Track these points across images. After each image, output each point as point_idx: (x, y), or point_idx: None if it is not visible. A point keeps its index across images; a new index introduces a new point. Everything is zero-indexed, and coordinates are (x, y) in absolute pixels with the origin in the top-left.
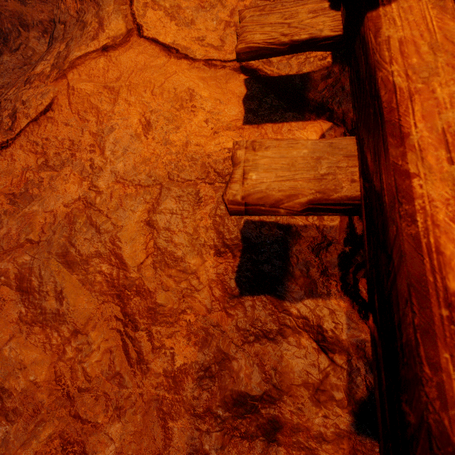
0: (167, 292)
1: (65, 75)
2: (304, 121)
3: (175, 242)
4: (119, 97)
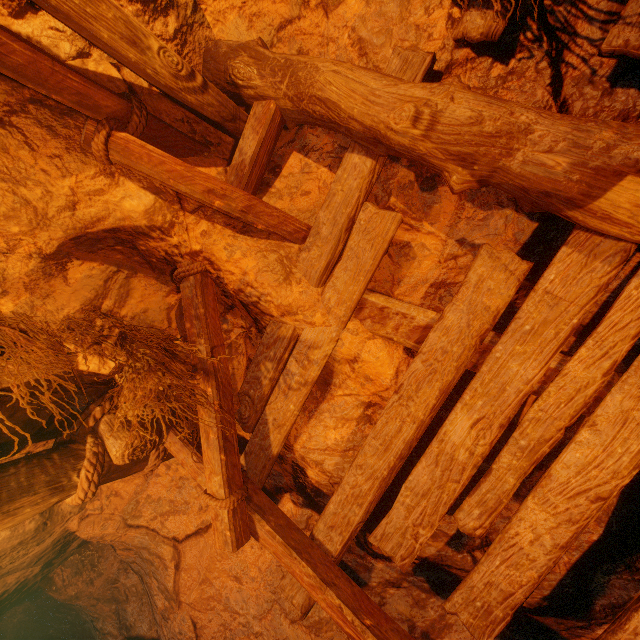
0: (334, 638)
1: (180, 601)
2: (280, 501)
3: (310, 616)
4: (210, 579)
